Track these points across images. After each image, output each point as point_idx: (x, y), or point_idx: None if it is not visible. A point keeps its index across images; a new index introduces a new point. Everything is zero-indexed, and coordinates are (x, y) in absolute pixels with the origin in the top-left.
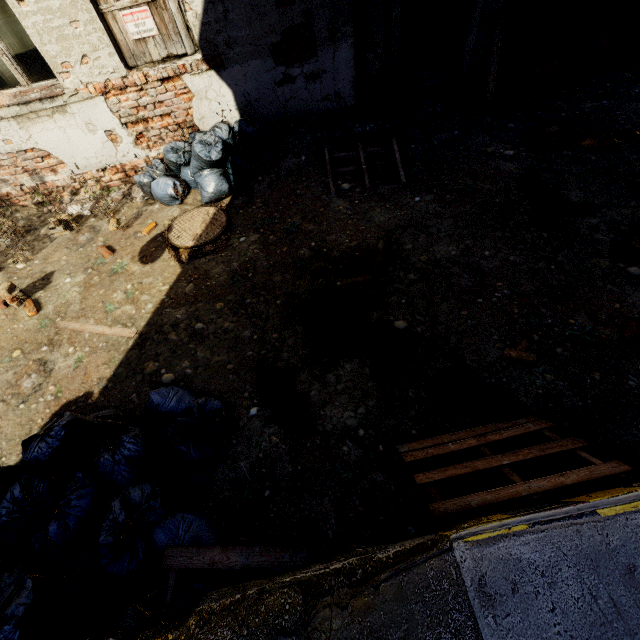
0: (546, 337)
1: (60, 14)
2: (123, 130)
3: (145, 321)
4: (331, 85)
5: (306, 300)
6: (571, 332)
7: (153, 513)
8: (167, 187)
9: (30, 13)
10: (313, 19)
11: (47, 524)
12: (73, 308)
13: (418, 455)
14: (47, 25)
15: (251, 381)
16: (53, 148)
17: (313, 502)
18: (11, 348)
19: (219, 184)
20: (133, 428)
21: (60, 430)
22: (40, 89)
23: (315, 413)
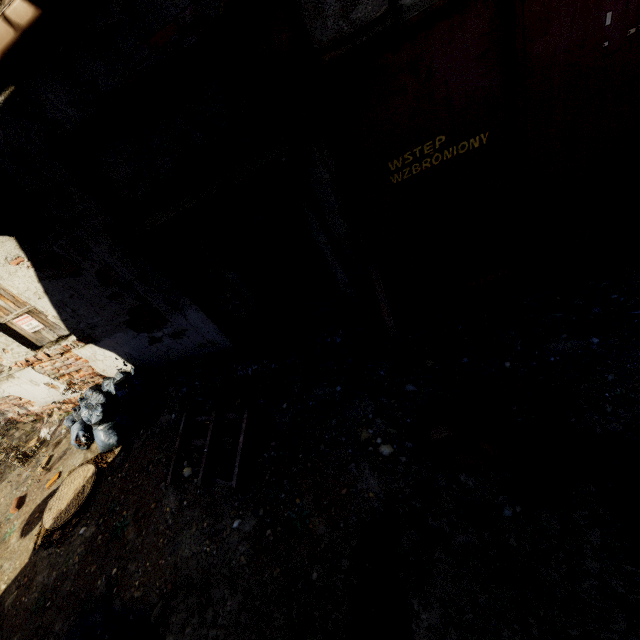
0: None
1: None
2: (56, 381)
3: None
4: (200, 337)
5: None
6: None
7: None
8: (72, 438)
9: None
10: (148, 300)
11: None
12: None
13: None
14: None
15: None
16: (21, 394)
17: None
18: None
19: (107, 438)
20: None
21: None
22: None
23: None
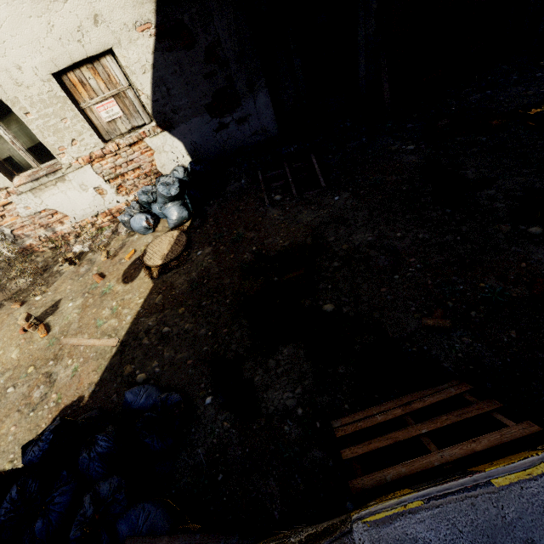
0: (460, 302)
1: (54, 116)
2: (107, 185)
3: (125, 331)
4: (257, 123)
5: (250, 296)
6: (483, 295)
7: (117, 505)
8: (141, 221)
9: (34, 120)
10: (234, 81)
11: (36, 521)
12: (73, 327)
13: (348, 429)
14: (46, 125)
15: (206, 373)
16: (59, 207)
17: (260, 483)
18: (27, 365)
19: (180, 212)
20: (108, 426)
21: (49, 434)
22: (46, 168)
23: (259, 397)
